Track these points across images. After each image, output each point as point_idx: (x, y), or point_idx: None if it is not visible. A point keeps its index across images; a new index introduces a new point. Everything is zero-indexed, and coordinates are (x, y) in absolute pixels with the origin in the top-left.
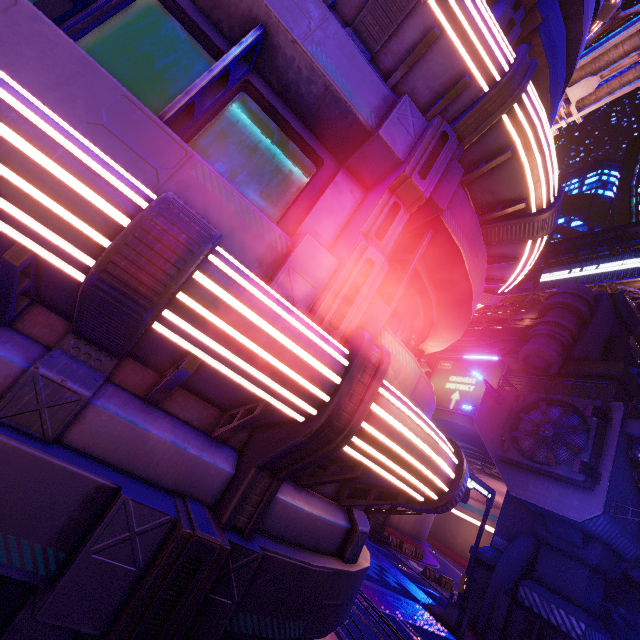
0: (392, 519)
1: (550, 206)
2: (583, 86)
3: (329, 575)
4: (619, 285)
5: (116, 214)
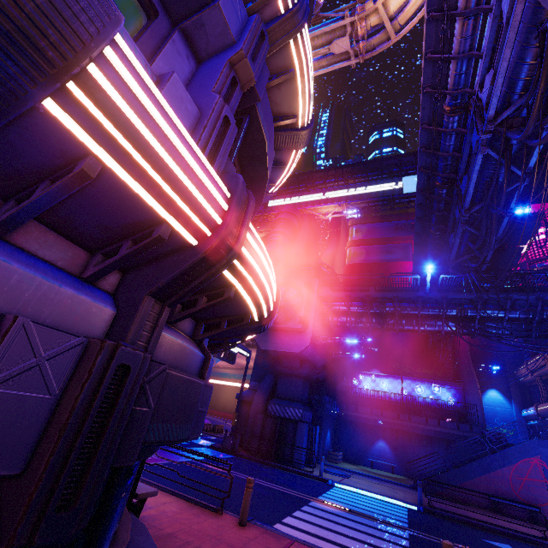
0: None
1: (308, 126)
2: None
3: (202, 387)
4: (310, 211)
5: None
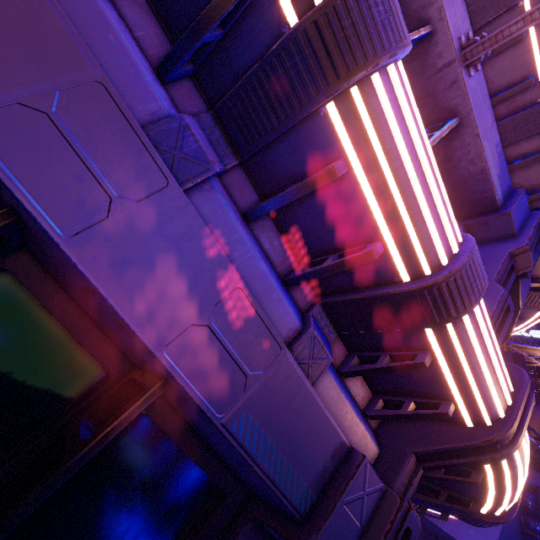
0: None
1: None
2: None
3: None
4: (514, 347)
5: (454, 243)
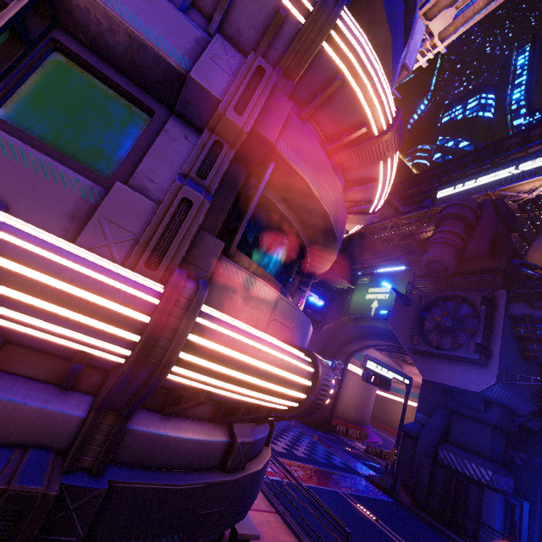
0: (337, 412)
1: (390, 127)
2: (442, 18)
3: (202, 489)
4: (501, 192)
5: None
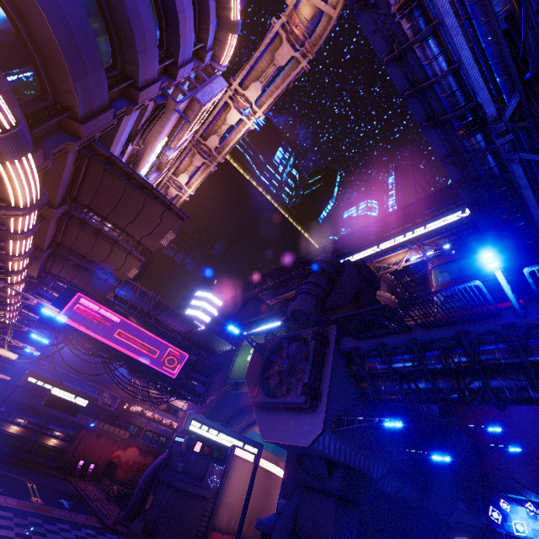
0: (220, 521)
1: None
2: (253, 89)
3: None
4: (376, 263)
5: None
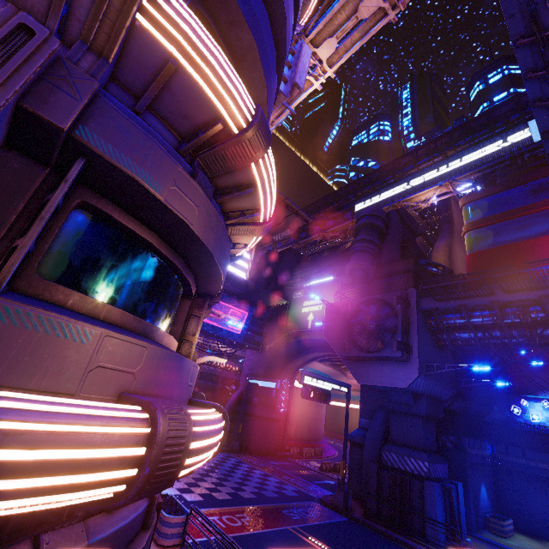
0: (290, 433)
1: (250, 125)
2: (327, 46)
3: None
4: (404, 202)
5: None
